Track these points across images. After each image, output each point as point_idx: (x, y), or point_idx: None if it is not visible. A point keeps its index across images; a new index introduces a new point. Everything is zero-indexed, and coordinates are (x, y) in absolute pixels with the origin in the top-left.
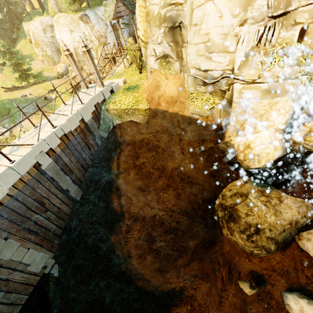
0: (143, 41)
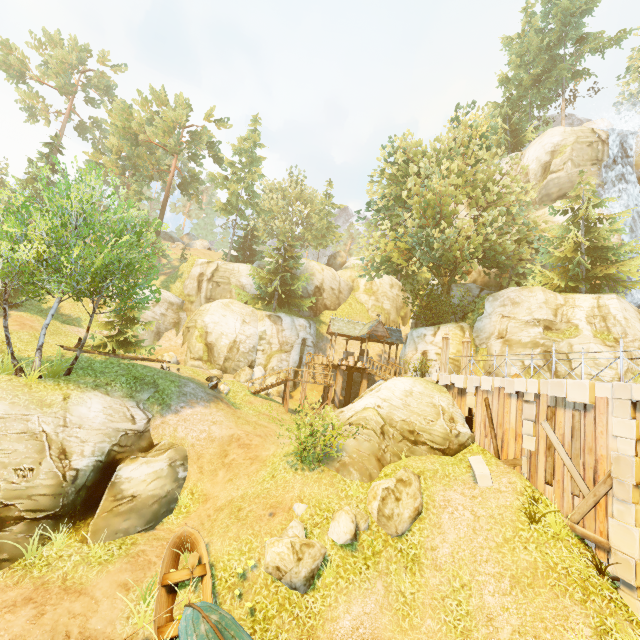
0: (451, 358)
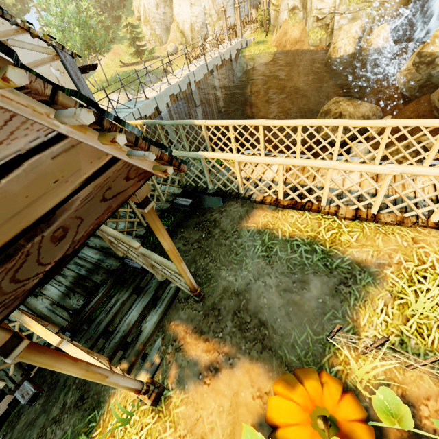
0: (274, 5)
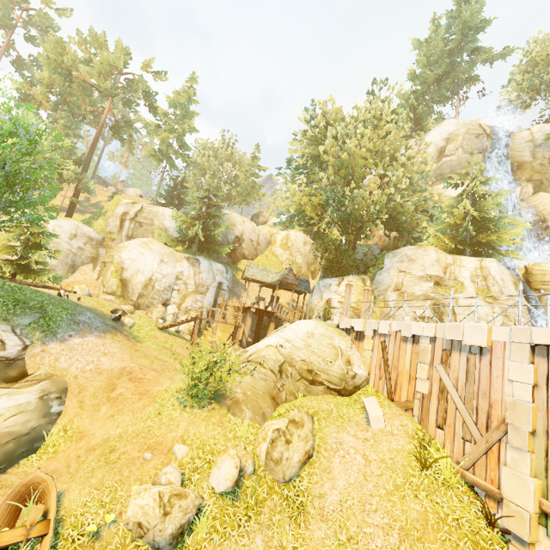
0: (351, 307)
